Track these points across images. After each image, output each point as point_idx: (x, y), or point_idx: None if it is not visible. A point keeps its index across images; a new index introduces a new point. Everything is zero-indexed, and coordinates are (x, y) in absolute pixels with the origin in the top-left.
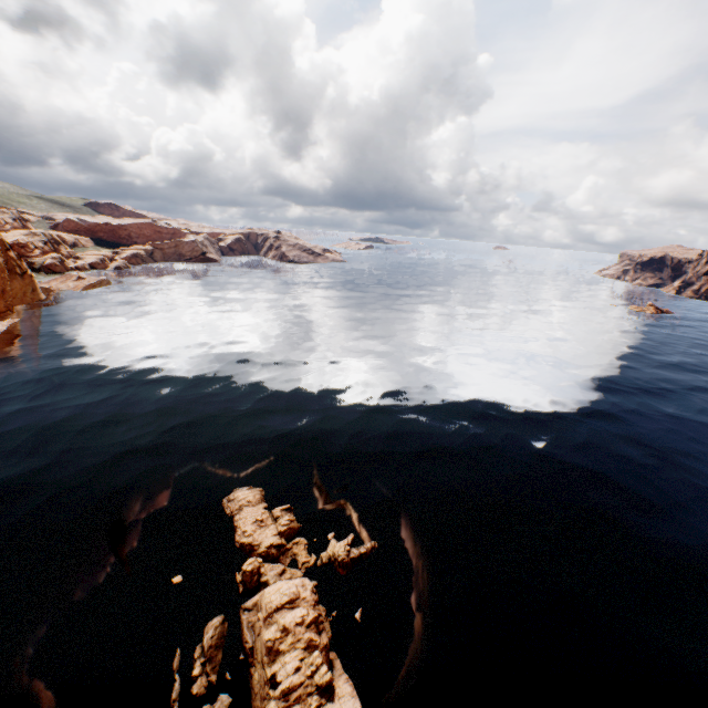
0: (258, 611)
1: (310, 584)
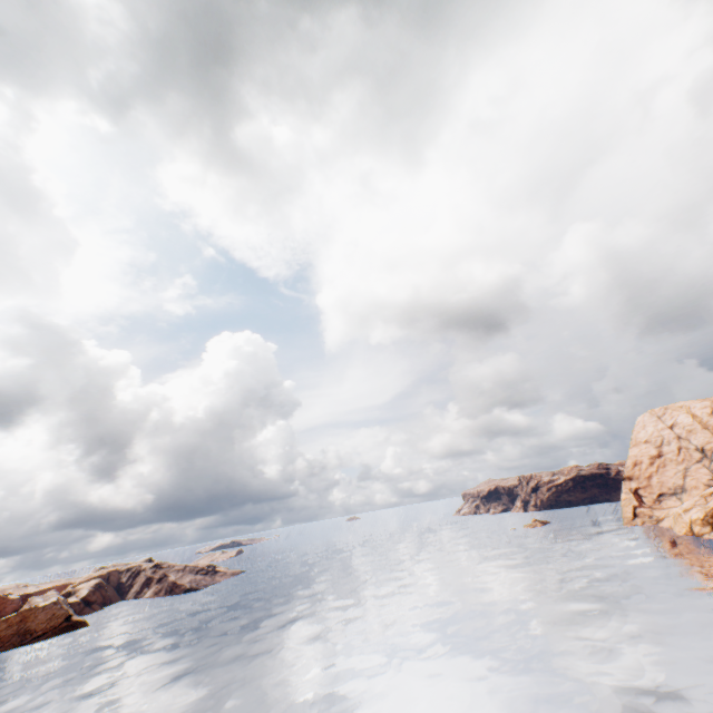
0: None
1: None
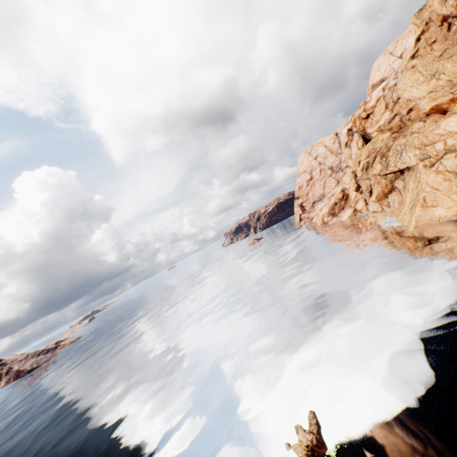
0: None
1: None
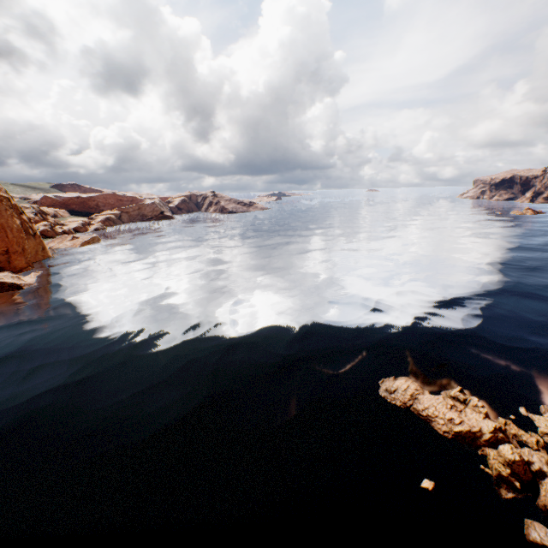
0: None
1: None
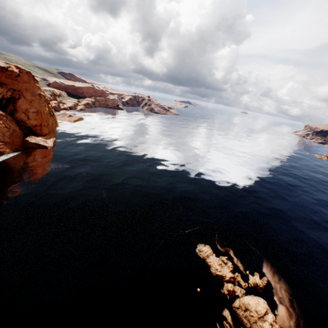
0: (241, 309)
1: (265, 301)
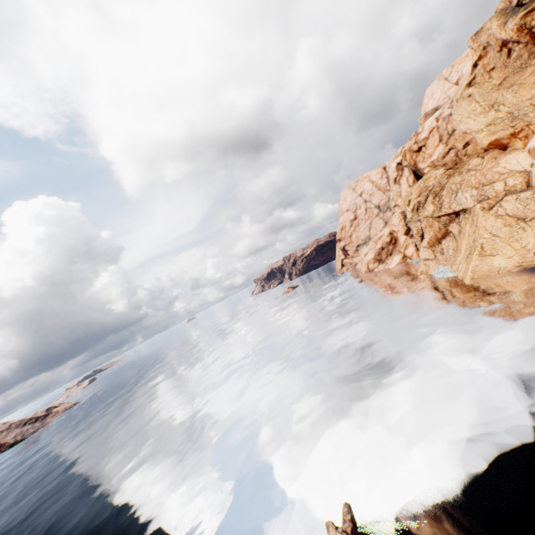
0: None
1: None
